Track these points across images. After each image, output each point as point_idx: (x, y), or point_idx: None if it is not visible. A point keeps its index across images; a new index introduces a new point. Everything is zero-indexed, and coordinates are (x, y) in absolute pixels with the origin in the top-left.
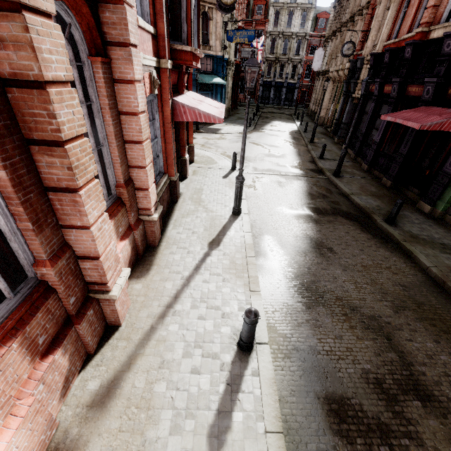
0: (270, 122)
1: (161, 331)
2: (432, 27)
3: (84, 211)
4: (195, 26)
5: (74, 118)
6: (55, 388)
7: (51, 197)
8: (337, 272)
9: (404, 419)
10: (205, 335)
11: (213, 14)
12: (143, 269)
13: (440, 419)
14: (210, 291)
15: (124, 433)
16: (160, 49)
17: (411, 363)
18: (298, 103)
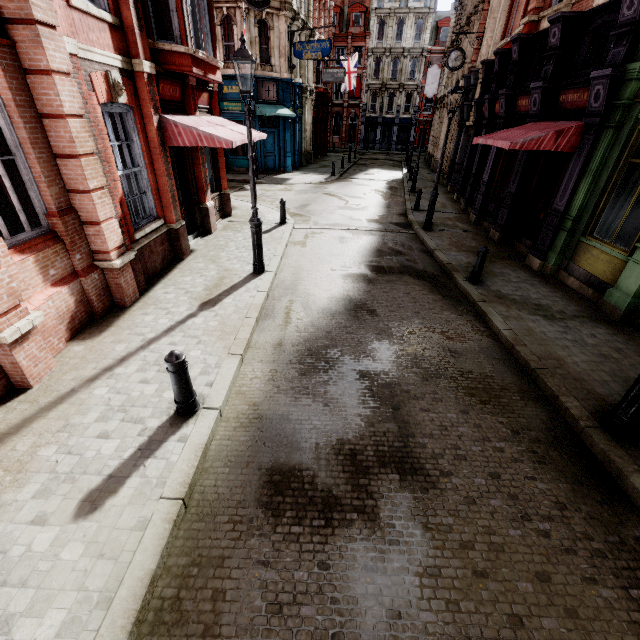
0: (366, 170)
1: (81, 394)
2: (541, 14)
3: None
4: (207, 24)
5: None
6: None
7: None
8: (367, 336)
9: (366, 493)
10: (139, 399)
11: (275, 22)
12: (95, 331)
13: (416, 494)
14: None
15: None
16: (130, 46)
17: (412, 435)
18: (416, 147)
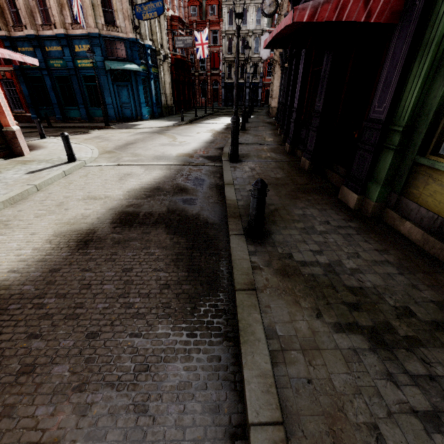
0: (215, 118)
1: None
2: None
3: None
4: None
5: None
6: None
7: None
8: None
9: None
10: None
11: None
12: None
13: None
14: None
15: None
16: None
17: None
18: (263, 103)
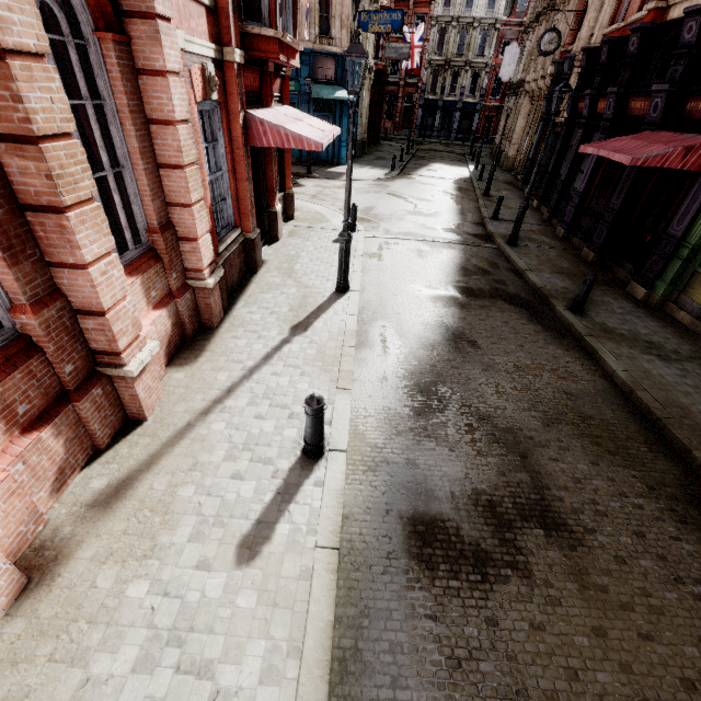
0: (428, 165)
1: (200, 429)
2: (671, 1)
3: (75, 241)
4: None
5: (53, 107)
6: (43, 476)
7: (30, 220)
8: (475, 372)
9: (514, 548)
10: (260, 436)
11: None
12: (190, 355)
13: (564, 551)
14: (279, 386)
15: (130, 536)
16: (222, 32)
17: (547, 487)
18: (479, 137)
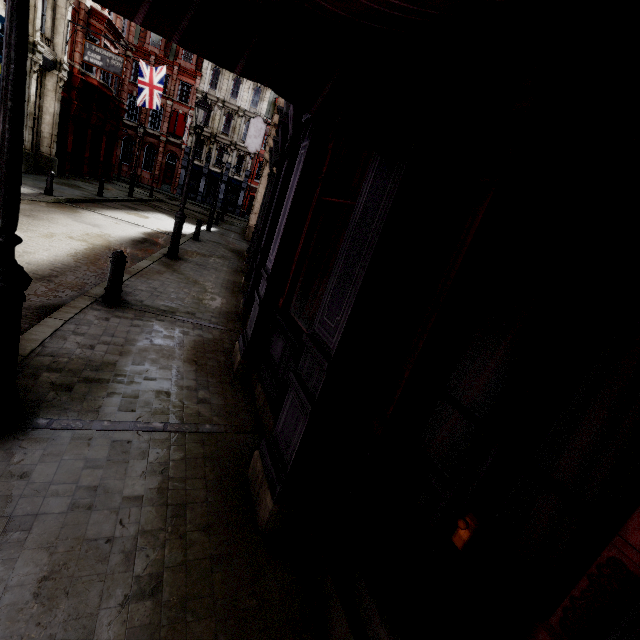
0: (142, 211)
1: None
2: None
3: None
4: None
5: None
6: None
7: None
8: None
9: None
10: None
11: None
12: None
13: None
14: None
15: None
16: None
17: None
18: (245, 213)
